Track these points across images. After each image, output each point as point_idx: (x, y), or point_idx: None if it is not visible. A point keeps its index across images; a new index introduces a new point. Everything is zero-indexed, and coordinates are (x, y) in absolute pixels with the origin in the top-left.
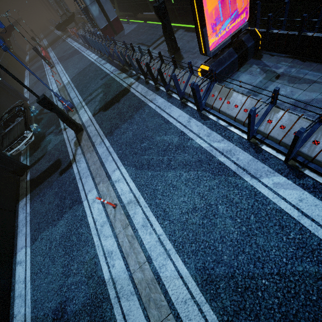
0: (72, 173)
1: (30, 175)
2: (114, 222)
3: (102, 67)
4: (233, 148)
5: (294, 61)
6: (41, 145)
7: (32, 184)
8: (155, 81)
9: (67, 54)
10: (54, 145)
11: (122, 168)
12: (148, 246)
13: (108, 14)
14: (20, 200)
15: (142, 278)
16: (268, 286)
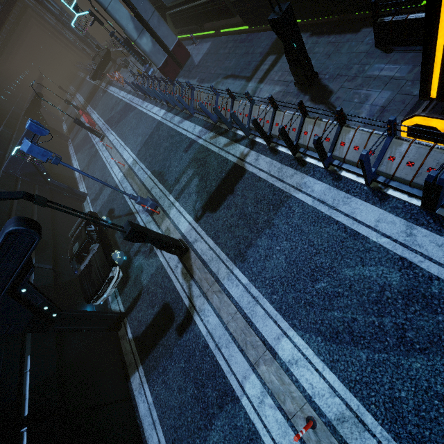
0: (198, 334)
1: (131, 329)
2: None
3: (179, 128)
4: None
5: None
6: (129, 274)
7: (140, 347)
8: (294, 149)
9: (116, 112)
10: (150, 275)
11: (293, 334)
12: None
13: (166, 42)
14: (131, 375)
15: None
16: None
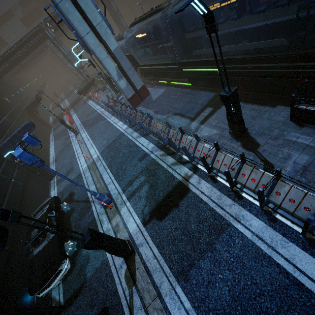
0: None
1: None
2: None
3: (136, 141)
4: None
5: None
6: (75, 261)
7: None
8: (232, 184)
9: (90, 118)
10: (95, 269)
11: None
12: None
13: (135, 84)
14: None
15: None
16: None
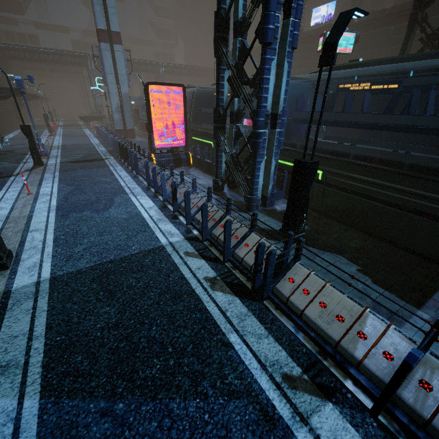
0: (6, 179)
1: None
2: (21, 198)
3: (97, 147)
4: (137, 187)
5: (201, 172)
6: None
7: None
8: (125, 159)
9: (75, 134)
10: (4, 166)
11: (56, 183)
12: (37, 208)
13: (127, 124)
14: None
15: (17, 215)
16: (97, 220)
